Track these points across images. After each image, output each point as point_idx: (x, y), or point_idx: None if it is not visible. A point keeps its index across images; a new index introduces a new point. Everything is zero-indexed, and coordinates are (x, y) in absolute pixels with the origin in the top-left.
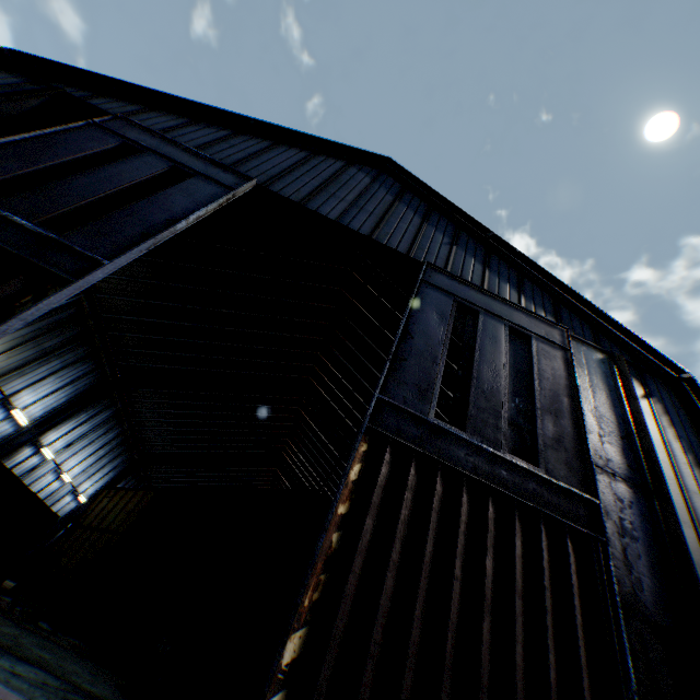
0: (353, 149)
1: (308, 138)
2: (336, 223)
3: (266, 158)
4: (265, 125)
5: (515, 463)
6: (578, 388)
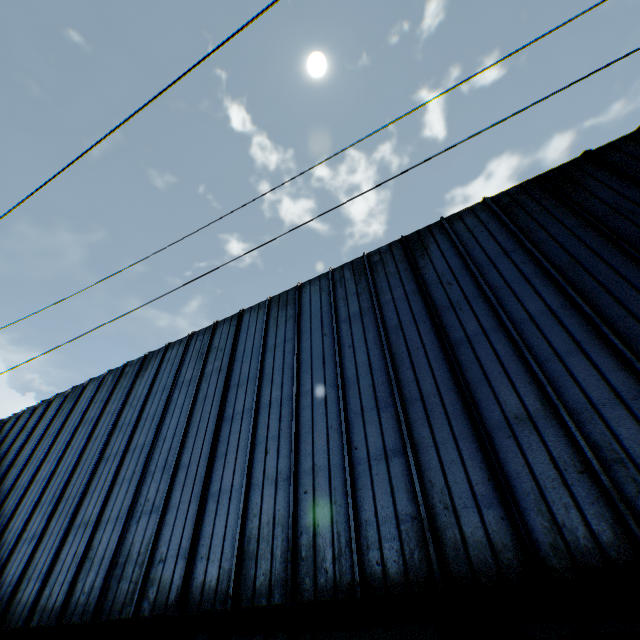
0: None
1: None
2: None
3: None
4: None
5: None
6: None
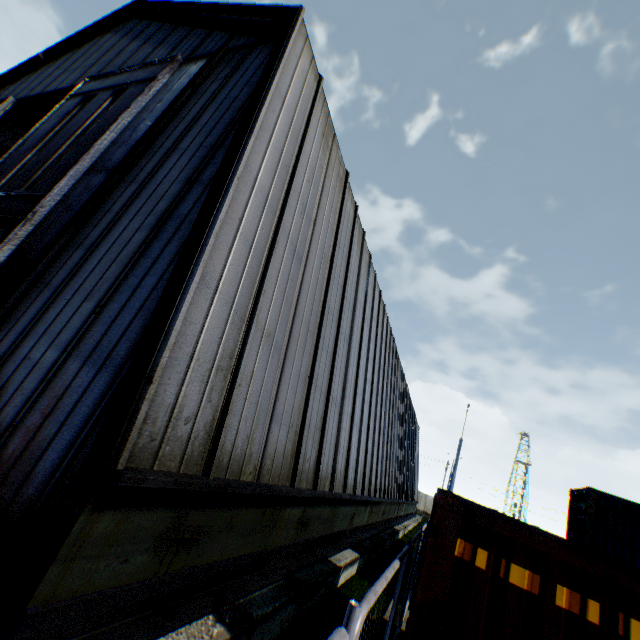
0: (108, 18)
1: (79, 37)
2: (50, 94)
3: (43, 76)
4: (52, 51)
5: (14, 194)
6: (125, 111)
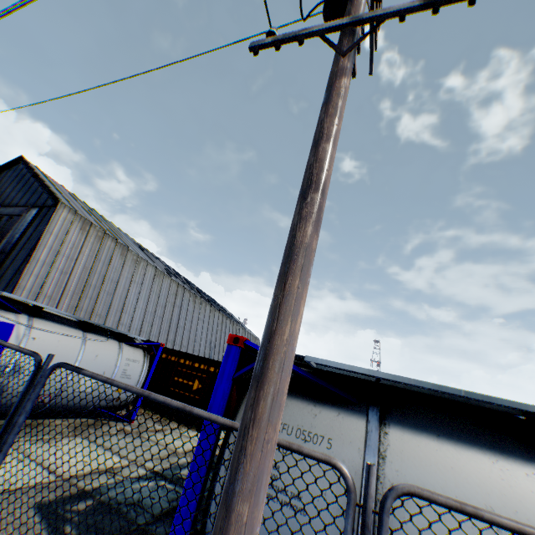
0: (11, 162)
1: None
2: None
3: None
4: None
5: None
6: (12, 230)
